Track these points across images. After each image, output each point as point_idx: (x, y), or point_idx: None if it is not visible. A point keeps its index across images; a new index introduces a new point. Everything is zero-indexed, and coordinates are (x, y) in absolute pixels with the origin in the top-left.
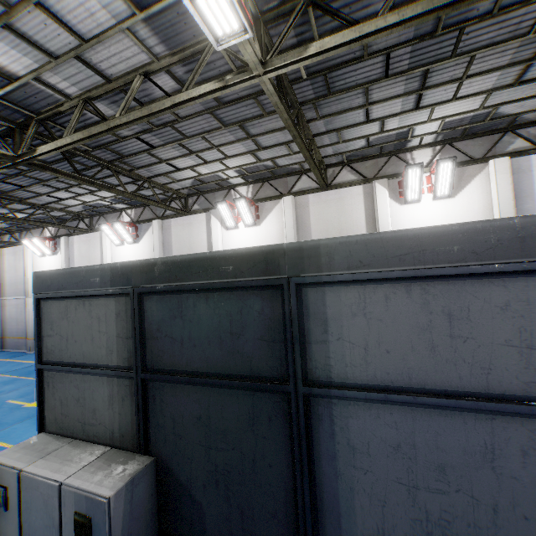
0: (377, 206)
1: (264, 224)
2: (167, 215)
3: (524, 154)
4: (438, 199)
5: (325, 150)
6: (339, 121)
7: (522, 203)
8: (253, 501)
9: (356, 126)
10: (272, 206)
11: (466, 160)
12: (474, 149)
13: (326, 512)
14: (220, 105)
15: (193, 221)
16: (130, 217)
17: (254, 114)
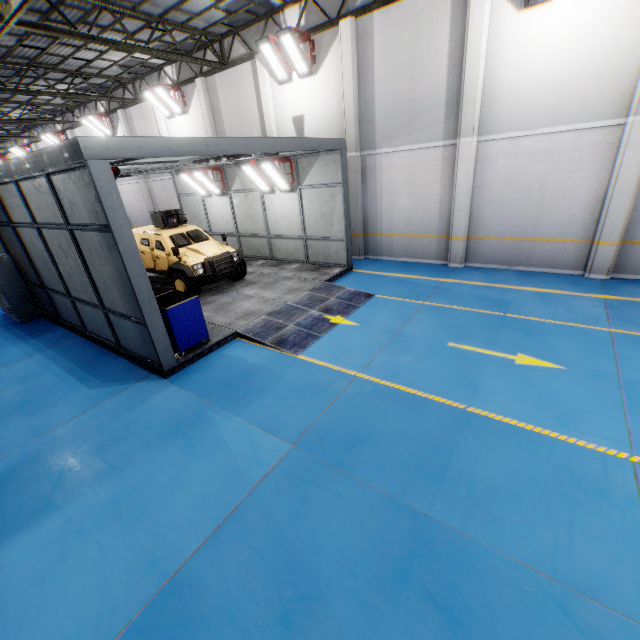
0: (259, 88)
1: (191, 111)
2: (125, 104)
3: (368, 12)
4: (305, 77)
5: (195, 24)
6: (163, 3)
7: (365, 80)
8: (29, 265)
9: (183, 4)
10: (192, 90)
11: (323, 23)
12: (331, 6)
13: (36, 265)
14: (45, 16)
15: (145, 110)
16: (103, 107)
17: (81, 14)
